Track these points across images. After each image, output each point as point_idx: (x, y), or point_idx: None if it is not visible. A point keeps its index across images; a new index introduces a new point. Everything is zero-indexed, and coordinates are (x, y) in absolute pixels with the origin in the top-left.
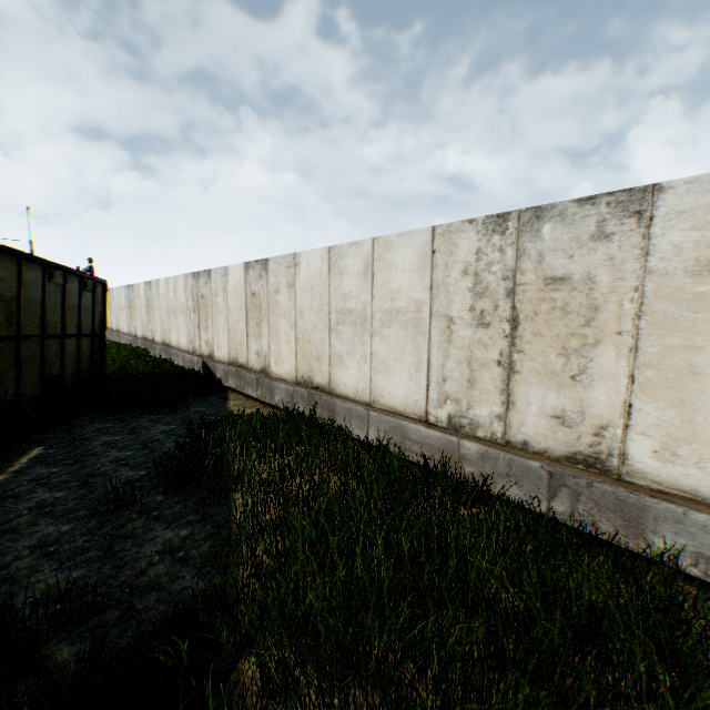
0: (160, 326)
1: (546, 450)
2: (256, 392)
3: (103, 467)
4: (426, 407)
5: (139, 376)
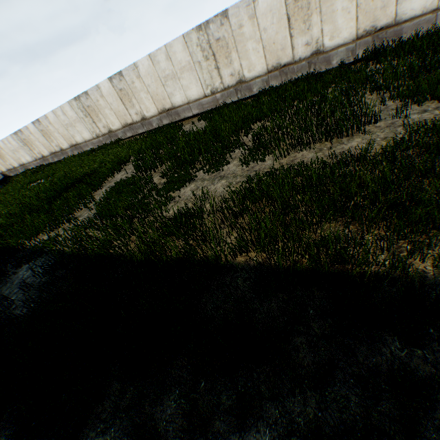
0: None
1: (42, 157)
2: (18, 173)
3: None
4: (33, 159)
5: None
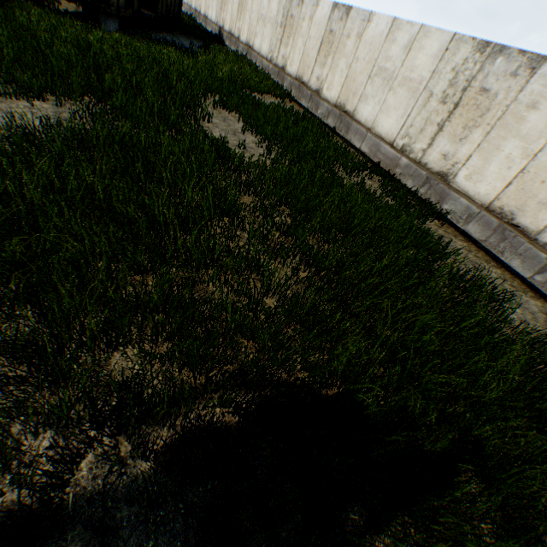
0: (204, 5)
1: (280, 67)
2: (234, 49)
3: (185, 44)
4: (268, 55)
5: (193, 27)
